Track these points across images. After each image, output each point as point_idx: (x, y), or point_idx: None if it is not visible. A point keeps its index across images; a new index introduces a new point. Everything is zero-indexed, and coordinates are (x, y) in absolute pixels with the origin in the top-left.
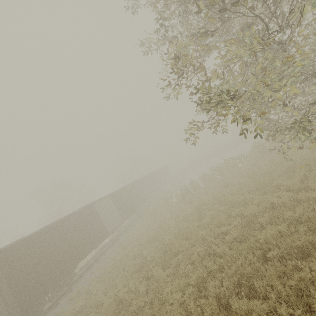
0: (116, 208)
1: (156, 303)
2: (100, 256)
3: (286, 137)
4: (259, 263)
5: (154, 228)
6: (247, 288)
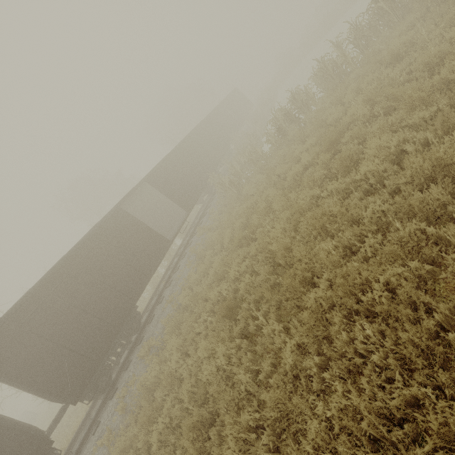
0: (167, 196)
1: None
2: (171, 276)
3: None
4: None
5: (240, 213)
6: None
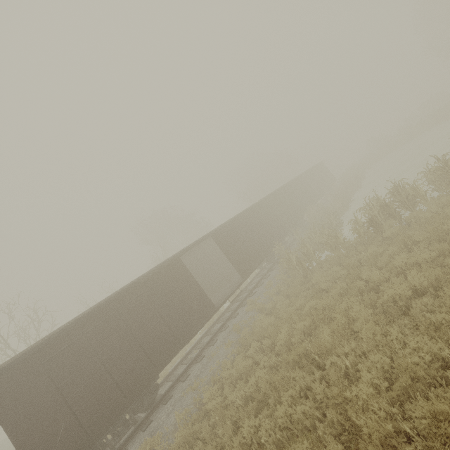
0: (227, 256)
1: None
2: (205, 348)
3: None
4: None
5: (305, 312)
6: None
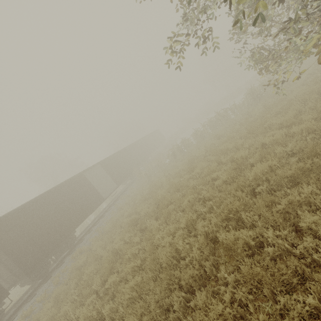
0: (108, 174)
1: (147, 248)
2: (99, 219)
3: (282, 63)
4: (247, 198)
5: (147, 188)
6: (235, 222)
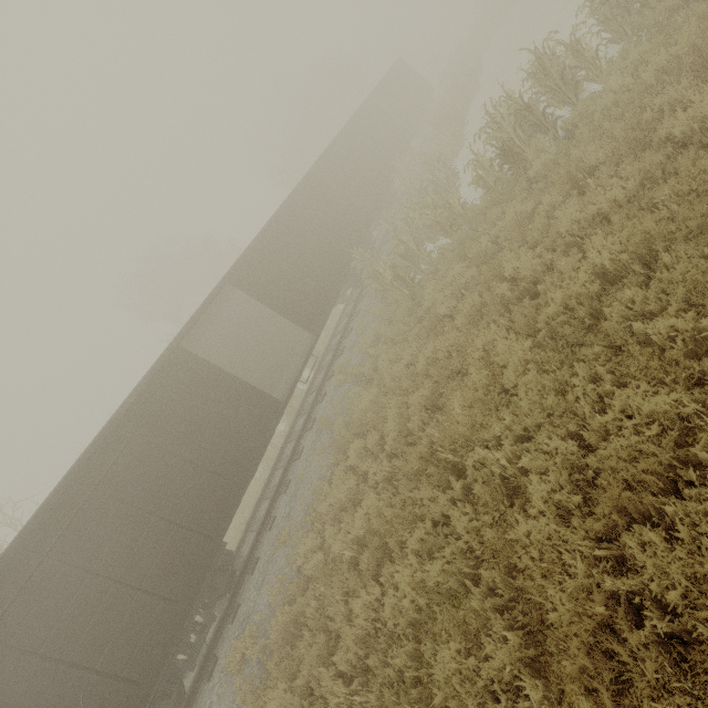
0: (272, 307)
1: None
2: (289, 467)
3: None
4: None
5: (421, 370)
6: None
